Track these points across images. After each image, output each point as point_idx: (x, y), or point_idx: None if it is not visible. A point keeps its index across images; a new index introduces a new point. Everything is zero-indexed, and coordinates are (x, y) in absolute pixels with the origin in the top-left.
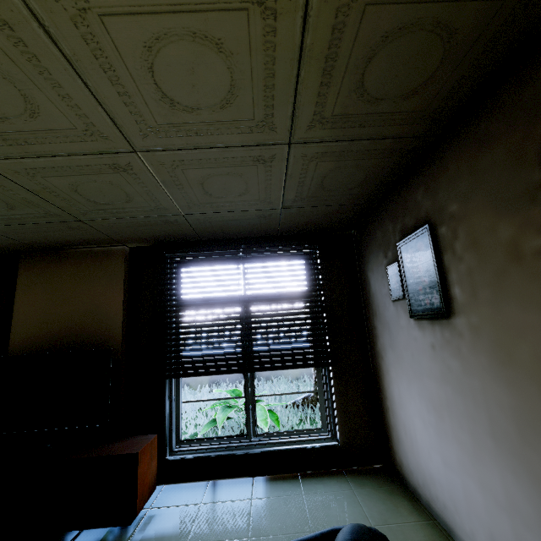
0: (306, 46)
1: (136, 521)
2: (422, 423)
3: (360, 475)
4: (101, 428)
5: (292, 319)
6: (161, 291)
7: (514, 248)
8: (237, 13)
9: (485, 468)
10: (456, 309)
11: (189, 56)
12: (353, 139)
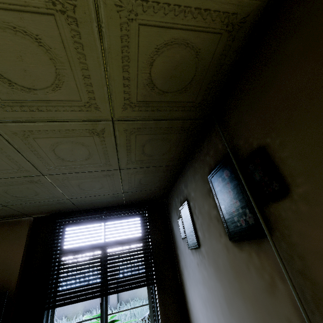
0: (118, 143)
1: None
2: (202, 315)
3: None
4: None
5: (132, 254)
6: (51, 244)
7: (209, 214)
8: (89, 137)
9: None
10: (201, 243)
11: (70, 146)
12: (148, 167)
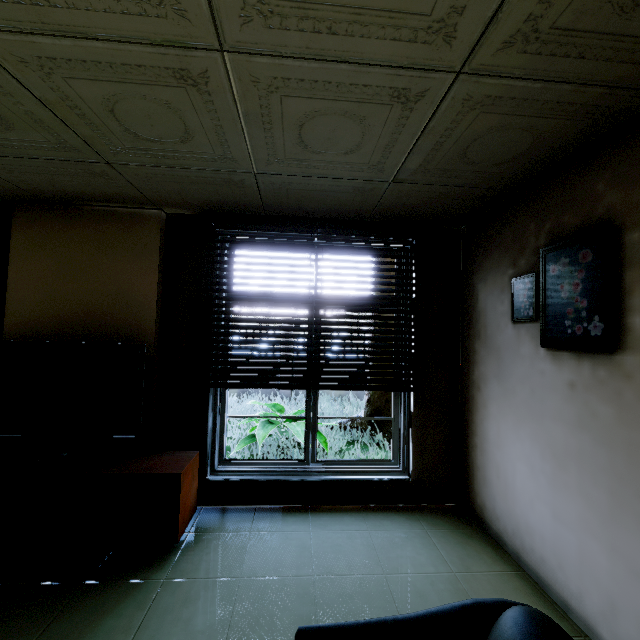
0: None
1: (175, 546)
2: (528, 469)
3: (431, 514)
4: (132, 439)
5: (373, 330)
6: (209, 277)
7: None
8: None
9: (624, 533)
10: (628, 344)
11: None
12: (552, 80)
